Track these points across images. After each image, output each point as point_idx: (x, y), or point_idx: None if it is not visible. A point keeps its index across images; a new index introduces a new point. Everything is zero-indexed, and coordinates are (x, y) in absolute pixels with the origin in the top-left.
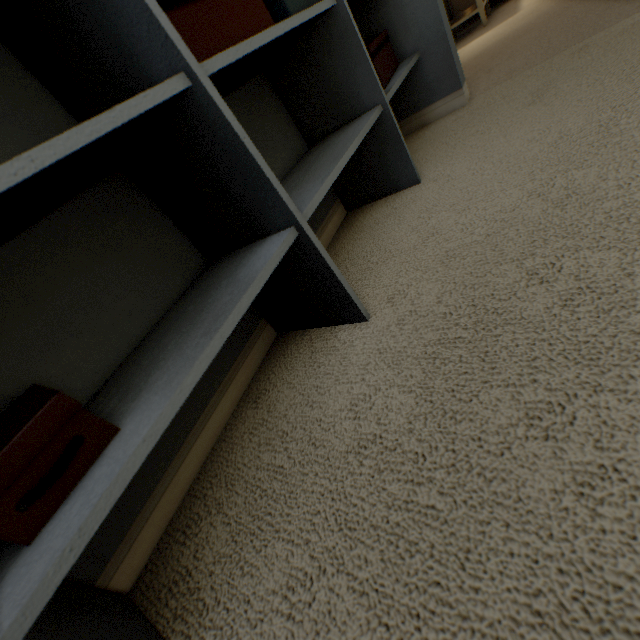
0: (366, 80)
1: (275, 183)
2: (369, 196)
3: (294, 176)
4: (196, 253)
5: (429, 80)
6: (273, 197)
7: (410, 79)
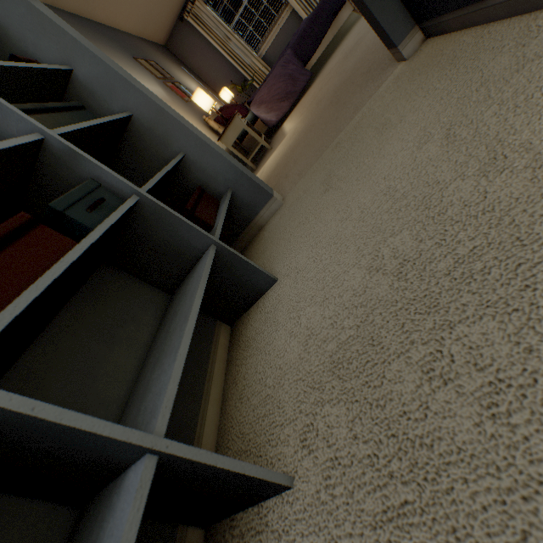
0: (191, 233)
1: (99, 427)
2: (242, 307)
3: (159, 339)
4: (58, 511)
5: (247, 200)
6: (105, 440)
7: (234, 205)
